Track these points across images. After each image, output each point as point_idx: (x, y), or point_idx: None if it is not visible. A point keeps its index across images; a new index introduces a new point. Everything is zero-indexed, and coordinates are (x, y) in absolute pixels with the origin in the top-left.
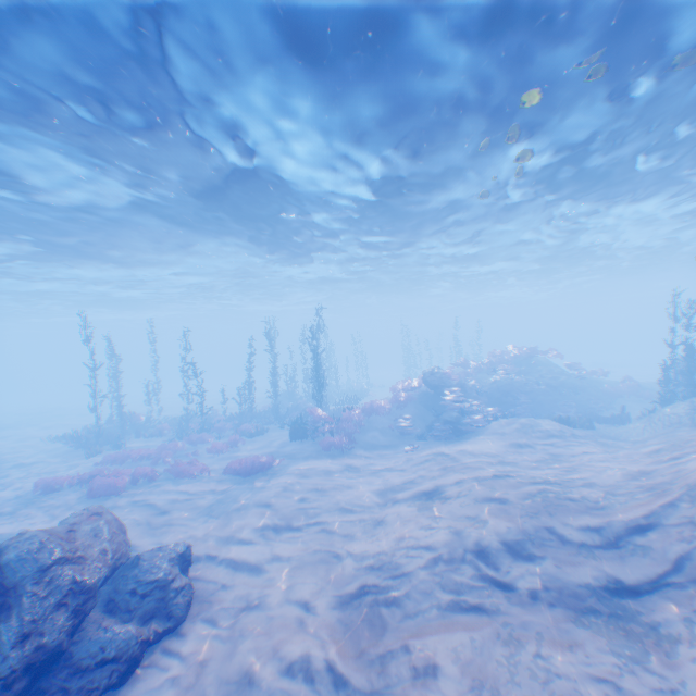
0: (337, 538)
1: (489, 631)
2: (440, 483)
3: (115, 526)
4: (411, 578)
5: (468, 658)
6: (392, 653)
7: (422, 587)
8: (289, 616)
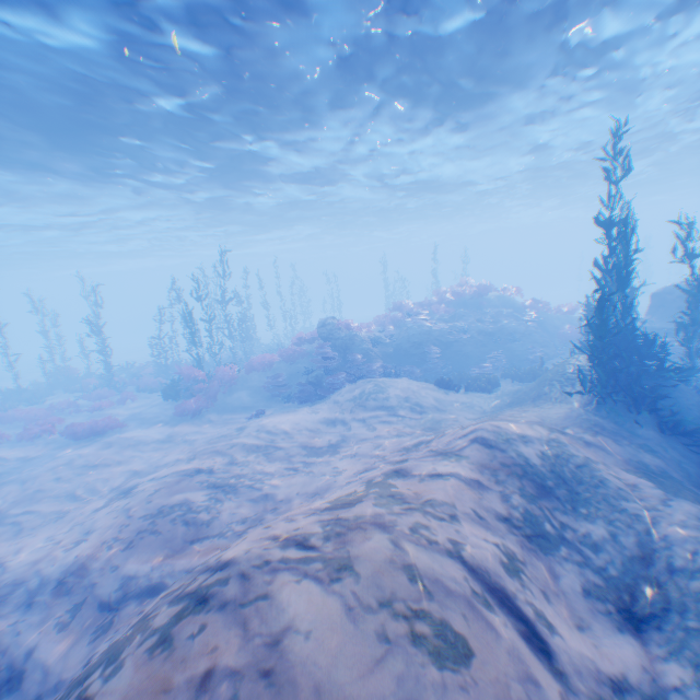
0: (1, 536)
1: None
2: (160, 473)
3: None
4: None
5: None
6: None
7: None
8: None
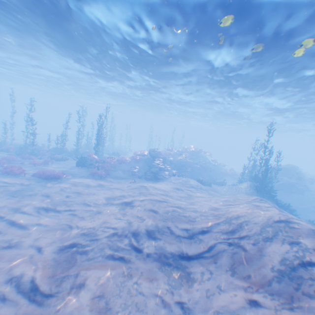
0: (75, 217)
1: (120, 270)
2: (135, 199)
3: None
4: (98, 241)
5: (103, 282)
6: (68, 277)
7: (100, 246)
8: (27, 253)
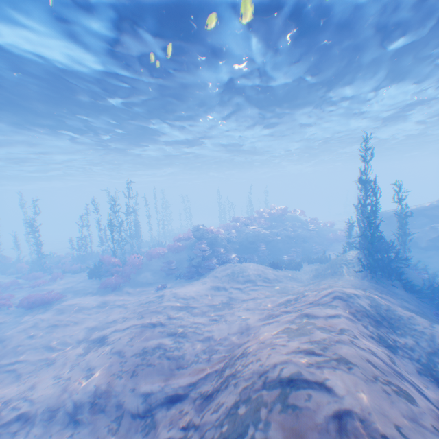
0: (5, 380)
1: None
2: (120, 327)
3: None
4: None
5: None
6: None
7: None
8: None
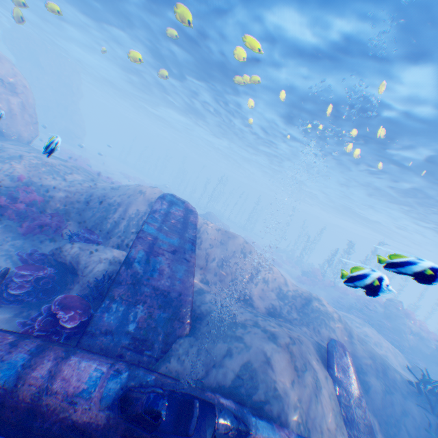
0: None
1: None
2: None
3: (223, 226)
4: None
5: None
6: None
7: None
8: None
